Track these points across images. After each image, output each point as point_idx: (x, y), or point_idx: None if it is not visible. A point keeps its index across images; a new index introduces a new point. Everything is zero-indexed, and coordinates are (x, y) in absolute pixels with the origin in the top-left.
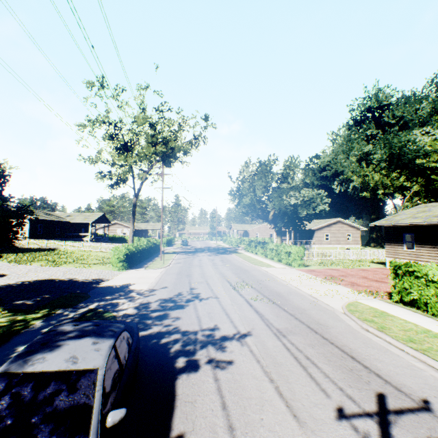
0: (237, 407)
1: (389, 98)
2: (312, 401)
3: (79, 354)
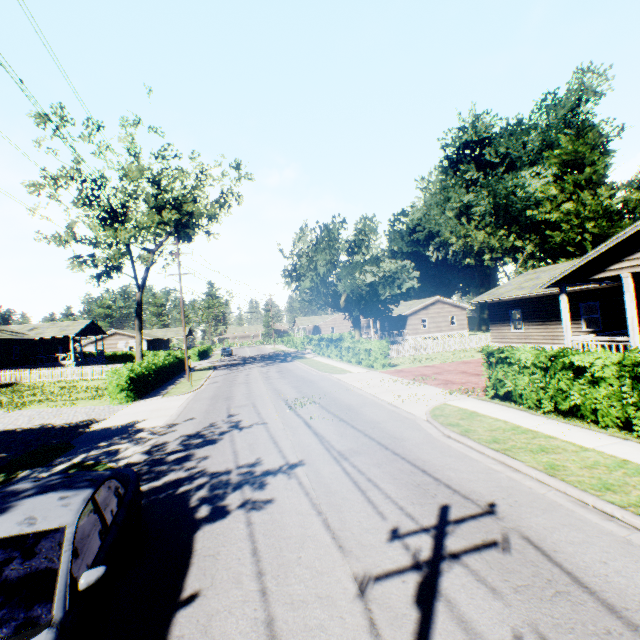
0: (271, 550)
1: (489, 128)
2: (364, 527)
3: (39, 513)
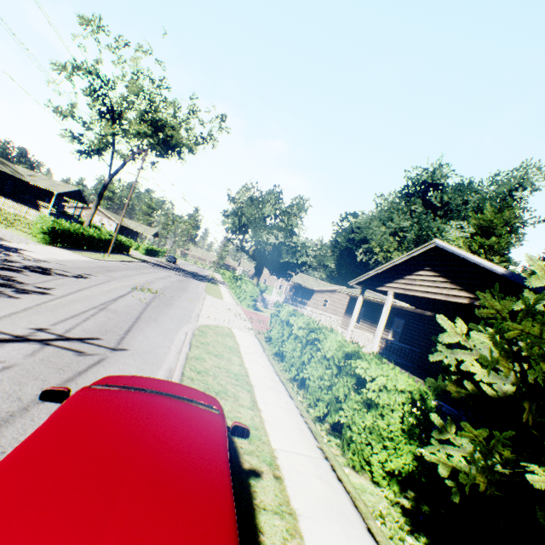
0: None
1: (444, 178)
2: (33, 322)
3: None
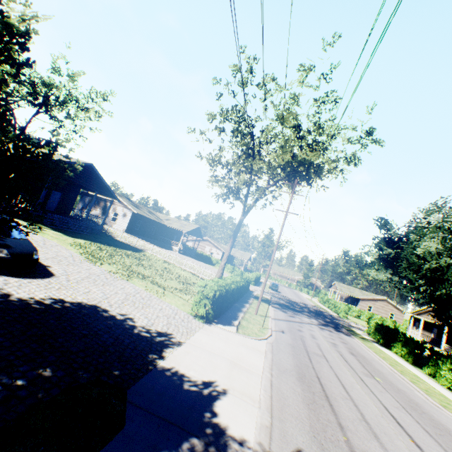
0: None
1: None
2: None
3: None
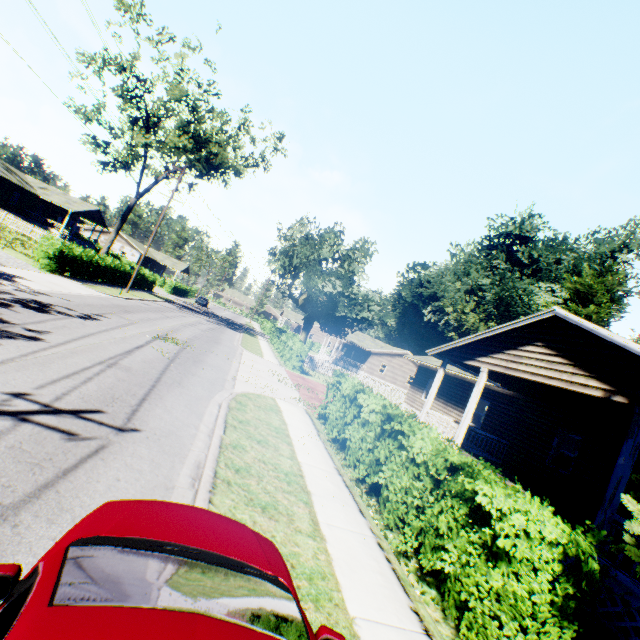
0: None
1: (535, 230)
2: (10, 382)
3: None
